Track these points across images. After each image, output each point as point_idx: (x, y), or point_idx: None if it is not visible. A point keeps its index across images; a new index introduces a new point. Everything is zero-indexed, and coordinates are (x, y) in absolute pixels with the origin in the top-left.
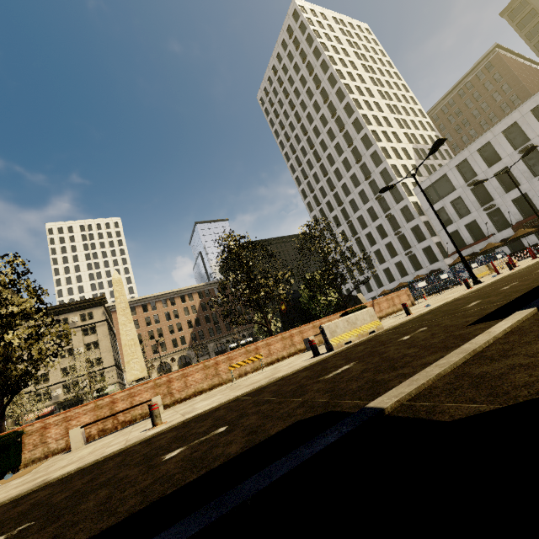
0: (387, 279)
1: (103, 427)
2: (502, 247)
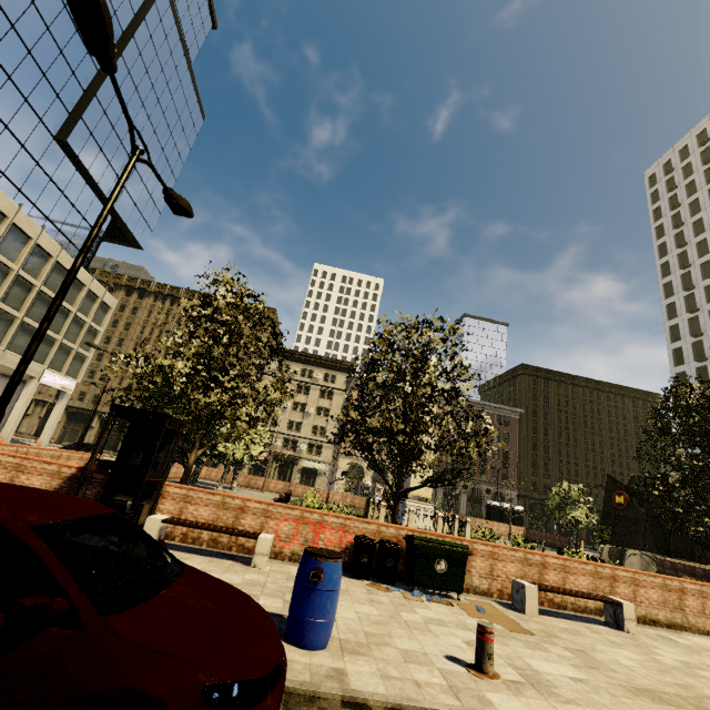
0: None
1: None
2: None
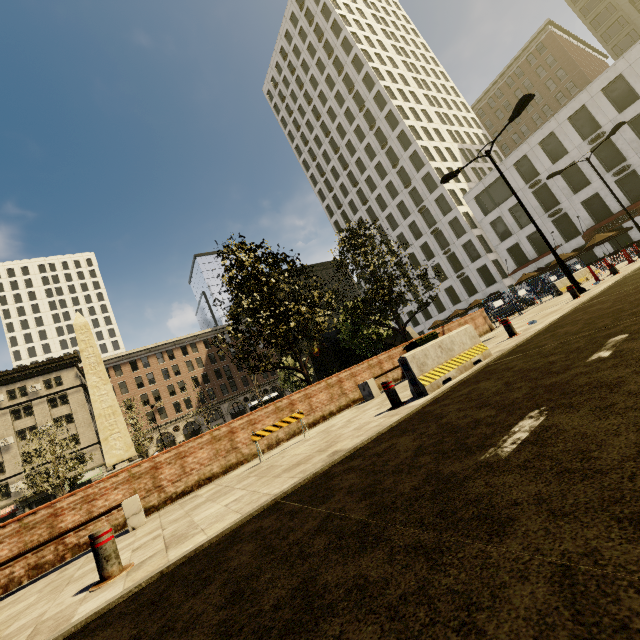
0: (436, 308)
1: (36, 561)
2: (571, 260)
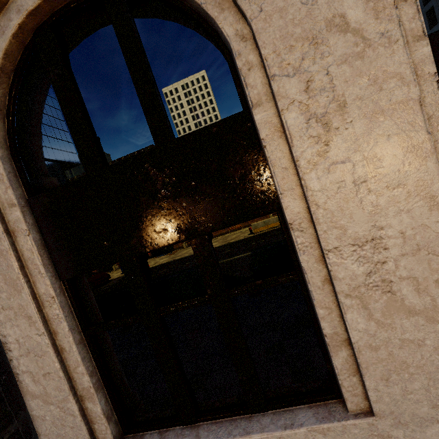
0: None
1: None
2: None
